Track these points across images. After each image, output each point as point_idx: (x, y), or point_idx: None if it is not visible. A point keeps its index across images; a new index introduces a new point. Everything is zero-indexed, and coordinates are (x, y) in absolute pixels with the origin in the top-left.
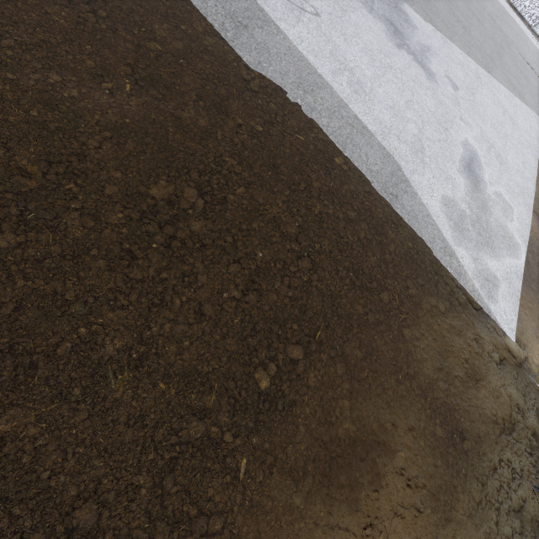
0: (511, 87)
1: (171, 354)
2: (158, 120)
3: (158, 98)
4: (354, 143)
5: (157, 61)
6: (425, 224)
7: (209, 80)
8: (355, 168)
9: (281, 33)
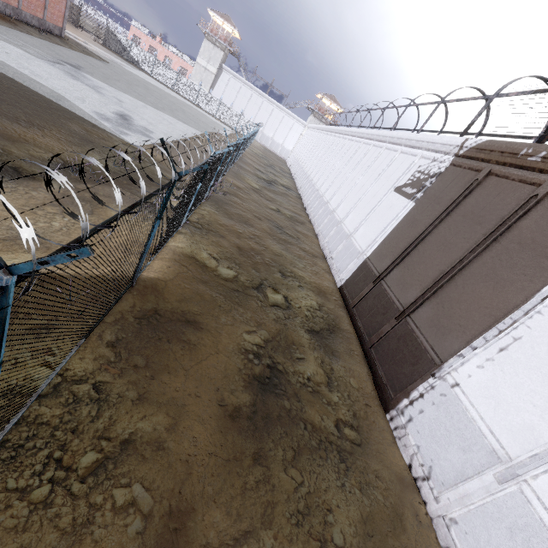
0: (177, 118)
1: None
2: None
3: None
4: (31, 83)
5: None
6: (80, 110)
7: None
8: (32, 87)
9: None
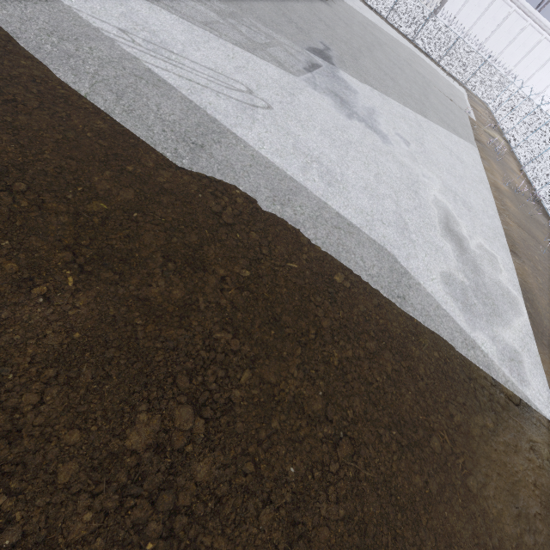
0: (445, 125)
1: None
2: (120, 314)
3: (114, 280)
4: (346, 249)
5: (105, 225)
6: (439, 319)
7: (174, 228)
8: (357, 280)
9: (240, 141)
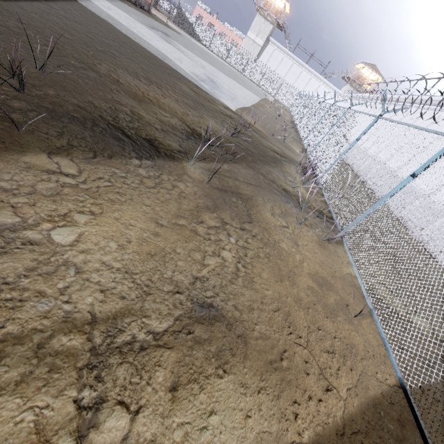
0: (241, 85)
1: (54, 23)
2: None
3: None
4: (141, 40)
5: None
6: (182, 70)
7: None
8: (142, 44)
9: (98, 6)
